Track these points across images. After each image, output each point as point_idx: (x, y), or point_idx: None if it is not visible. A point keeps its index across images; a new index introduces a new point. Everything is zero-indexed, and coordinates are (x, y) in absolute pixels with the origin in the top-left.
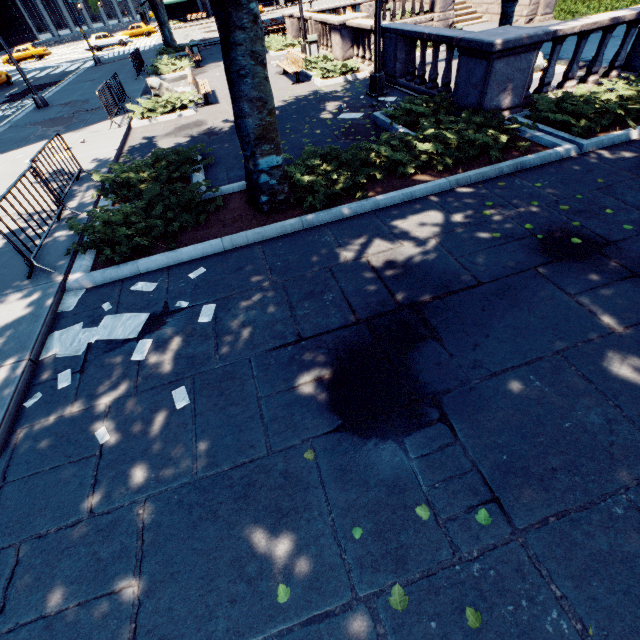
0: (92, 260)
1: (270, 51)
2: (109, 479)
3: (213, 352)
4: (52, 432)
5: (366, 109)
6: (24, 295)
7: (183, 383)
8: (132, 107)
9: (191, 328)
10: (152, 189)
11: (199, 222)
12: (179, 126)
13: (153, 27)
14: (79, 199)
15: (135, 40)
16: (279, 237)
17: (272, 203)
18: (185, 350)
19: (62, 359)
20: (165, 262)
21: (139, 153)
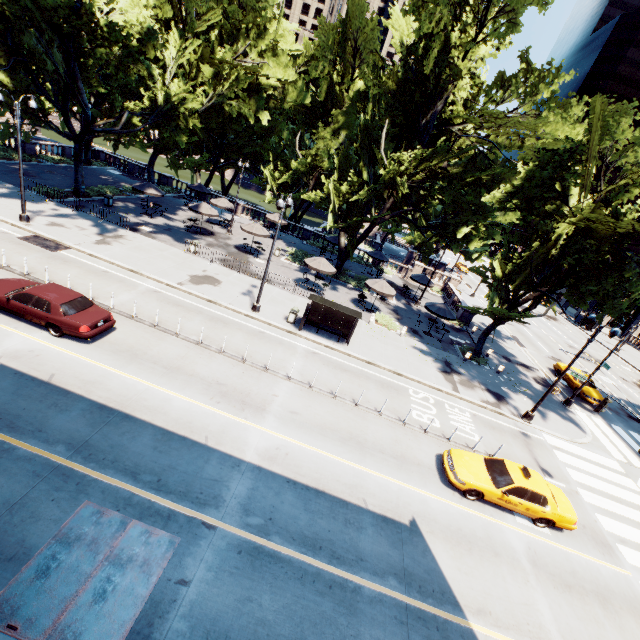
0: None
1: None
2: None
3: None
4: None
5: None
6: None
7: None
8: None
9: None
10: None
11: None
12: None
13: None
14: None
15: None
16: None
17: None
18: None
19: None
20: None
21: None
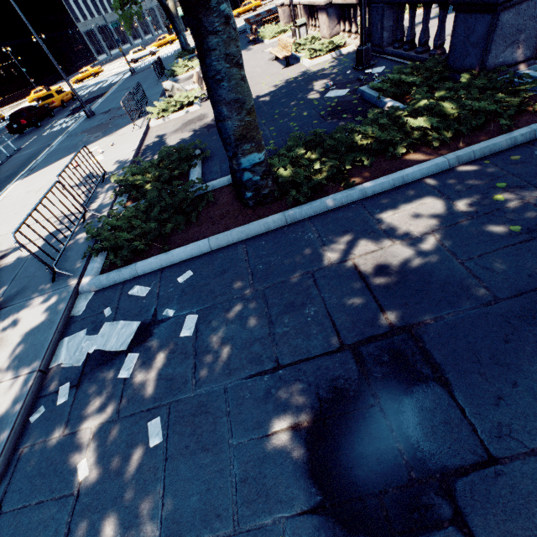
0: (103, 261)
1: (265, 40)
2: (80, 531)
3: (190, 375)
4: (44, 457)
5: (352, 84)
6: (47, 299)
7: (159, 412)
8: (150, 109)
9: (173, 342)
10: (154, 189)
11: (192, 219)
12: (185, 122)
13: (175, 36)
14: (101, 200)
15: (162, 49)
16: (262, 234)
17: (257, 197)
18: (165, 369)
19: (65, 369)
20: (159, 264)
21: (152, 151)
